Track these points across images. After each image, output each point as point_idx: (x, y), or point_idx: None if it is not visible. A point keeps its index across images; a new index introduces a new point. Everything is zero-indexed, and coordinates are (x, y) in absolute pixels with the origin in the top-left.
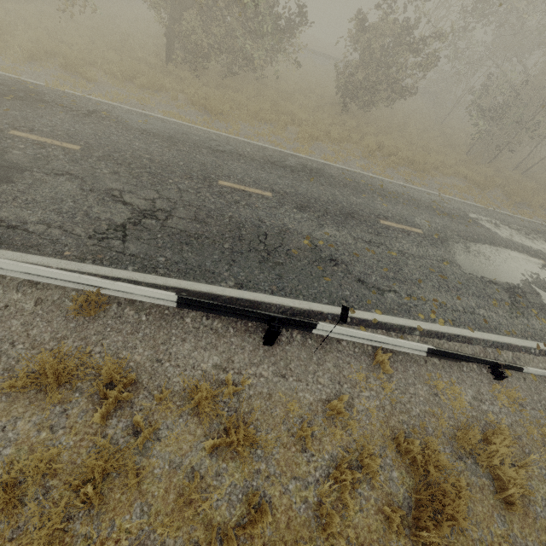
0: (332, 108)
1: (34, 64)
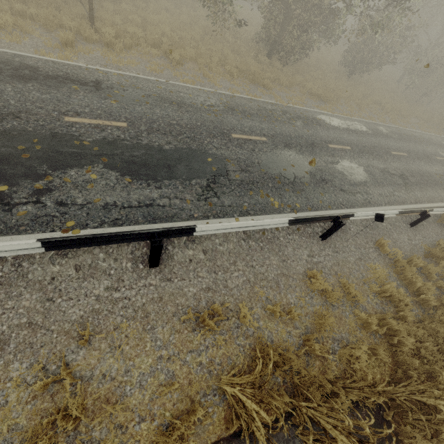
0: (345, 77)
1: (239, 82)
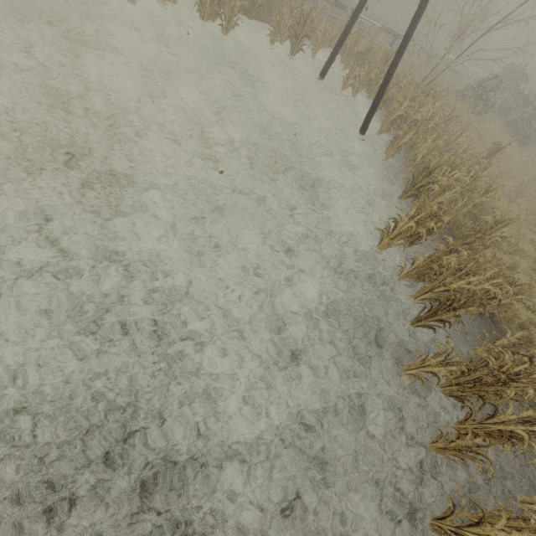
0: None
1: None
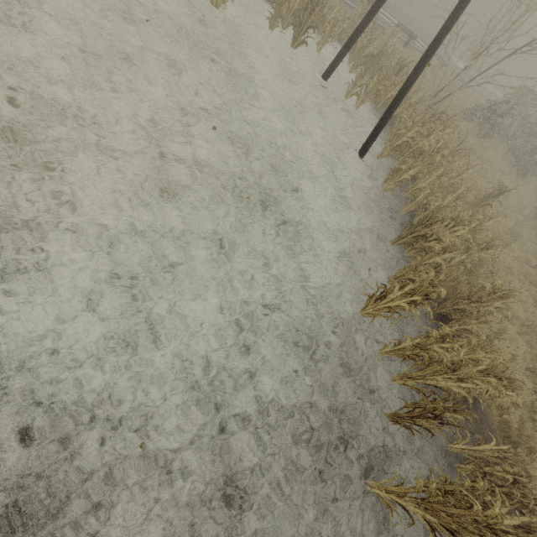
0: None
1: None
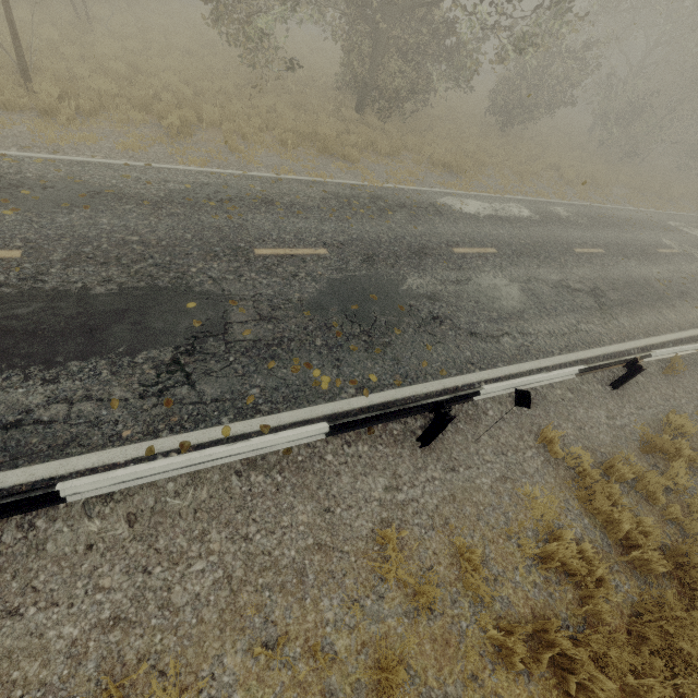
0: (496, 132)
1: (298, 154)
